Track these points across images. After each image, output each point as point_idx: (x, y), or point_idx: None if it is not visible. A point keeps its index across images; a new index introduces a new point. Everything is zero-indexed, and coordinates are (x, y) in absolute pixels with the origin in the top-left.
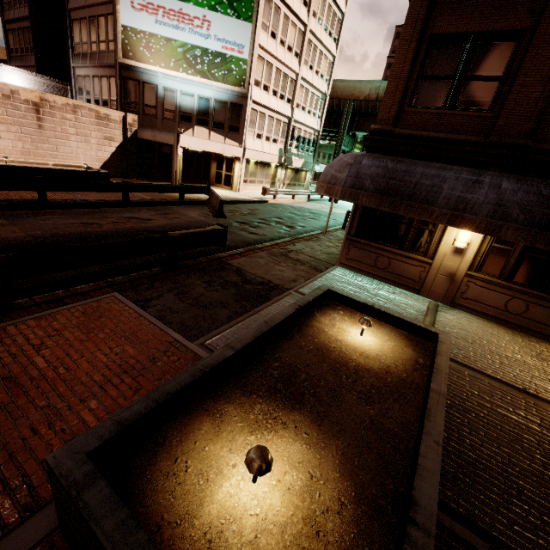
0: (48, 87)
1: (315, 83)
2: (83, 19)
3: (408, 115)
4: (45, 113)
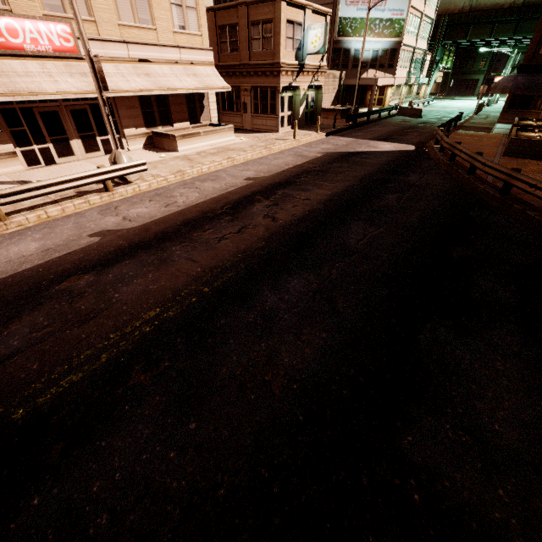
0: None
1: (429, 14)
2: None
3: (536, 57)
4: None
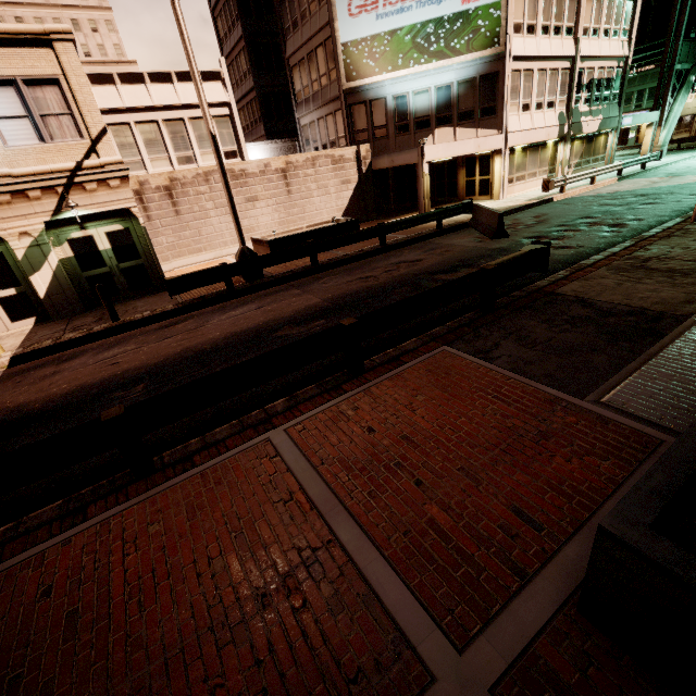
0: (281, 150)
1: None
2: (302, 60)
3: None
4: (291, 177)
